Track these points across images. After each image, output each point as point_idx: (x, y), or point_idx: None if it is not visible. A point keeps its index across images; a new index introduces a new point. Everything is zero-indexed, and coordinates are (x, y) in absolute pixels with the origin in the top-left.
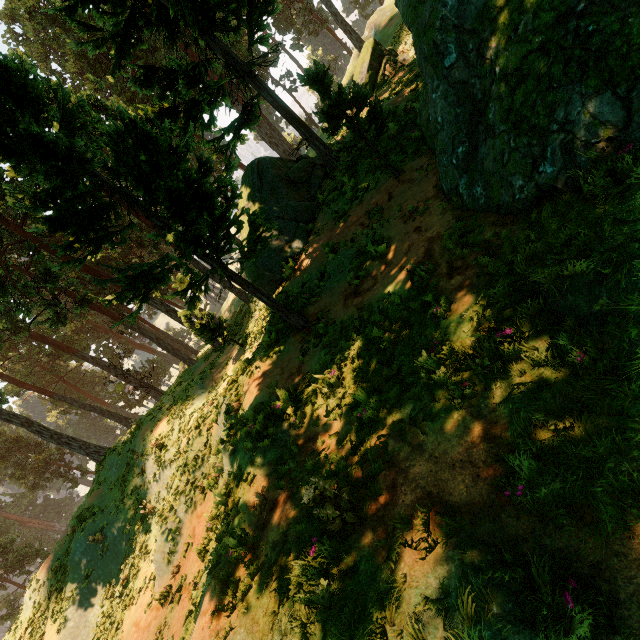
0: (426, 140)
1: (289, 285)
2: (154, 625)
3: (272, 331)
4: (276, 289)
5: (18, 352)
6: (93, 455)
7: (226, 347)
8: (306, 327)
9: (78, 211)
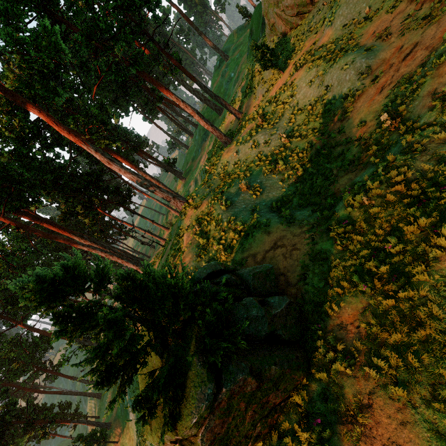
0: None
1: None
2: (408, 42)
3: None
4: None
5: None
6: (178, 198)
7: None
8: None
9: None
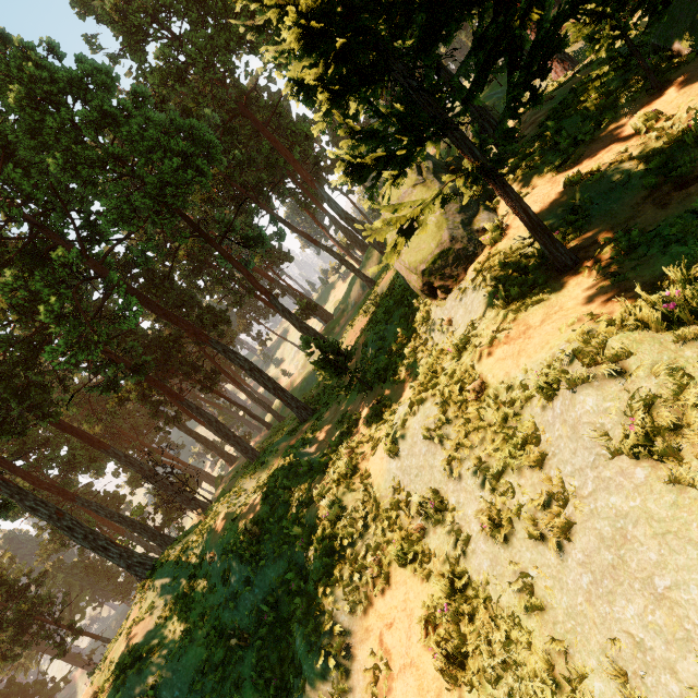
0: (691, 49)
1: (503, 246)
2: None
3: (508, 286)
4: (464, 271)
5: (27, 461)
6: (136, 568)
7: (324, 412)
8: (578, 262)
9: (354, 7)
